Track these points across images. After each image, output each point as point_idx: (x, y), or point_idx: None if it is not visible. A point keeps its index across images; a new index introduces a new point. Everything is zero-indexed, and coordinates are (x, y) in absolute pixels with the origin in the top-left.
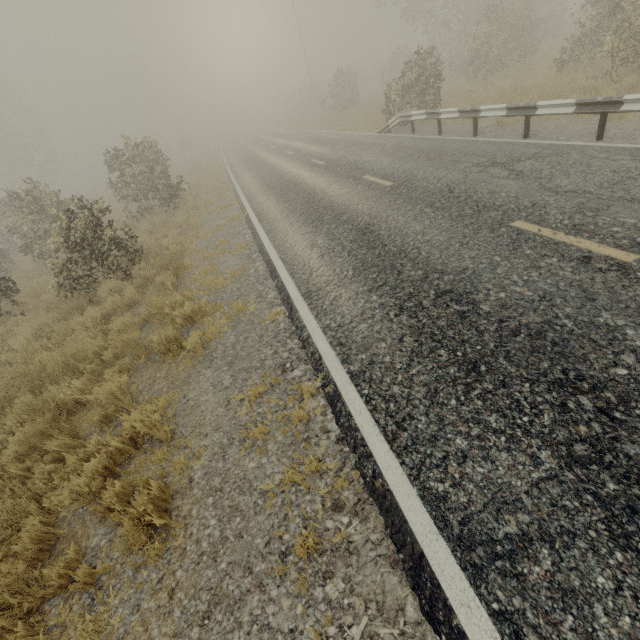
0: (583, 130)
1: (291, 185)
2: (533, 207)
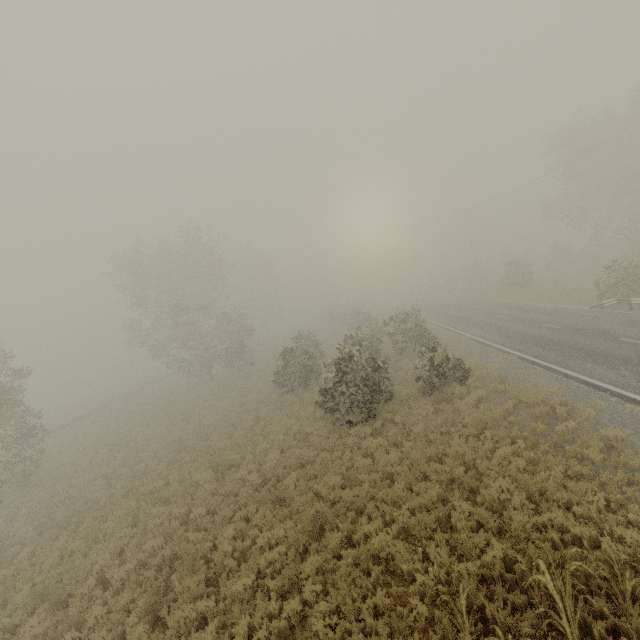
0: None
1: (544, 340)
2: None
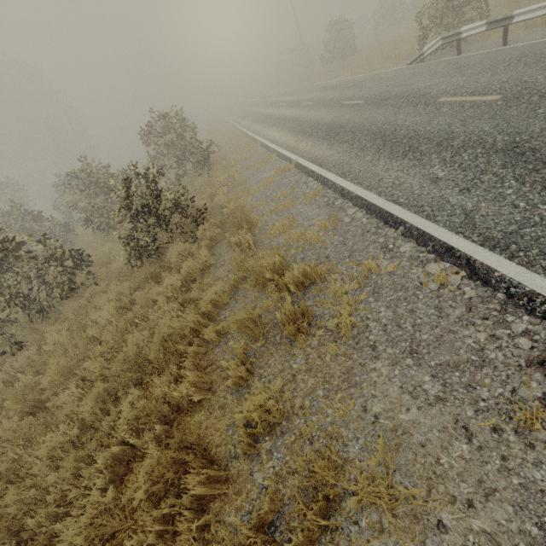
0: None
1: (336, 127)
2: None
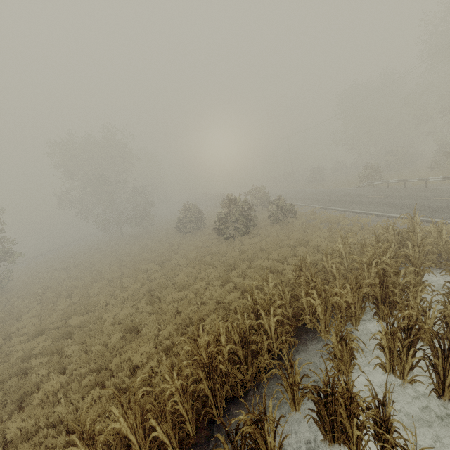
0: (446, 185)
1: (333, 200)
2: (437, 196)
